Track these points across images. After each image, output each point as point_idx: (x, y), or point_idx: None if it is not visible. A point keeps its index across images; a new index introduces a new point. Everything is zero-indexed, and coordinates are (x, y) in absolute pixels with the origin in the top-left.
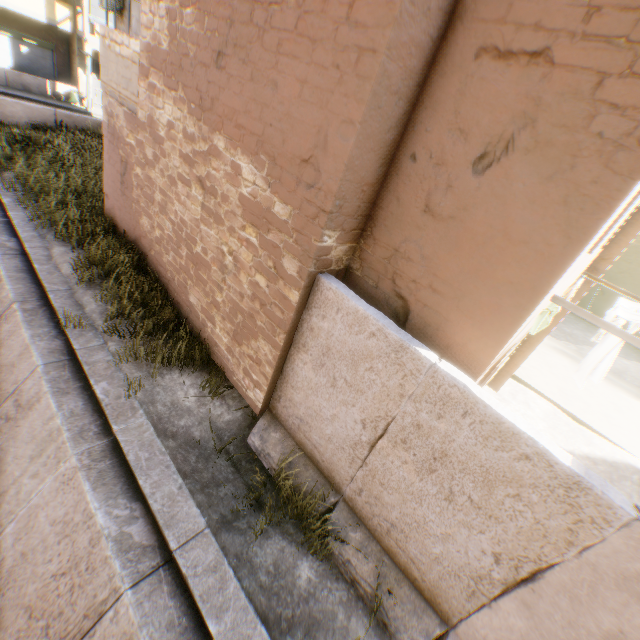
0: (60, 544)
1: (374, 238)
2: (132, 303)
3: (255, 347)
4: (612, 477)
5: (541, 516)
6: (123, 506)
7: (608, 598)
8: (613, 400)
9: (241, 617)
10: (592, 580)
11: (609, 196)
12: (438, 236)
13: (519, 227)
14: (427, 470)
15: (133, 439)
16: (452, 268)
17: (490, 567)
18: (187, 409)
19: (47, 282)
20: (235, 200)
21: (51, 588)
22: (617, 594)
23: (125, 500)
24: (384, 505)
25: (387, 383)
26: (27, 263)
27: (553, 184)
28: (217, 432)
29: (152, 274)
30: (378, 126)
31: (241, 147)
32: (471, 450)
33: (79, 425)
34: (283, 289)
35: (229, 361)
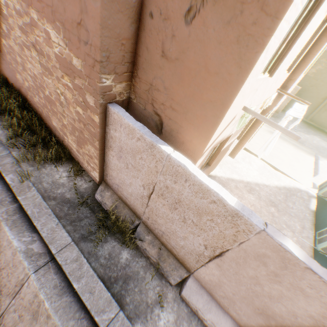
0: None
1: (139, 77)
2: (22, 128)
3: (87, 149)
4: (287, 195)
5: (222, 229)
6: (28, 236)
7: (251, 264)
8: (296, 156)
9: (90, 279)
10: (245, 256)
11: (264, 34)
12: (171, 73)
13: (213, 63)
14: (174, 208)
15: (30, 203)
16: (180, 94)
17: (203, 251)
18: (62, 184)
19: None
20: (54, 58)
21: None
22: (255, 262)
23: (29, 233)
24: (159, 224)
25: (149, 165)
26: None
27: (231, 28)
28: (80, 194)
29: (32, 110)
30: None
31: (45, 17)
32: (190, 199)
33: None
34: (90, 115)
35: (79, 157)
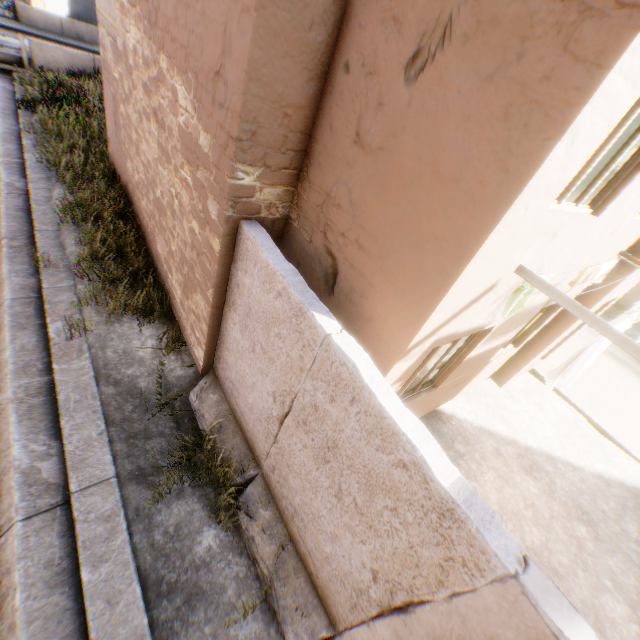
0: None
1: (309, 180)
2: (106, 248)
3: (196, 301)
4: (627, 504)
5: (415, 541)
6: (43, 442)
7: None
8: None
9: (119, 571)
10: (462, 634)
11: (565, 100)
12: (367, 175)
13: (450, 158)
14: (322, 459)
15: (70, 380)
16: (378, 218)
17: (368, 583)
18: (140, 359)
19: (39, 222)
20: (176, 133)
21: None
22: None
23: (47, 437)
24: (290, 488)
25: (290, 353)
26: (29, 203)
27: (494, 88)
28: (167, 386)
29: (134, 221)
30: (289, 18)
31: (176, 66)
32: (357, 445)
33: (26, 360)
34: (209, 236)
35: (182, 315)
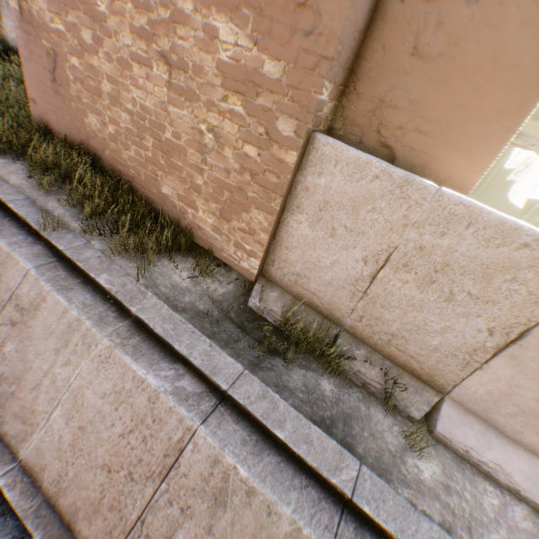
0: (117, 411)
1: (357, 93)
2: (103, 202)
3: (247, 219)
4: None
5: (533, 288)
6: (167, 369)
7: None
8: None
9: (297, 424)
10: None
11: None
12: (426, 78)
13: (509, 53)
14: (427, 283)
15: (153, 316)
16: (440, 107)
17: (484, 340)
18: (186, 289)
19: (0, 193)
20: (212, 70)
21: (121, 446)
22: None
23: (166, 364)
24: (385, 323)
25: (390, 218)
26: None
27: None
28: (216, 304)
29: (112, 174)
30: None
31: (216, 5)
32: (472, 254)
33: (96, 313)
34: (278, 153)
35: (217, 240)
